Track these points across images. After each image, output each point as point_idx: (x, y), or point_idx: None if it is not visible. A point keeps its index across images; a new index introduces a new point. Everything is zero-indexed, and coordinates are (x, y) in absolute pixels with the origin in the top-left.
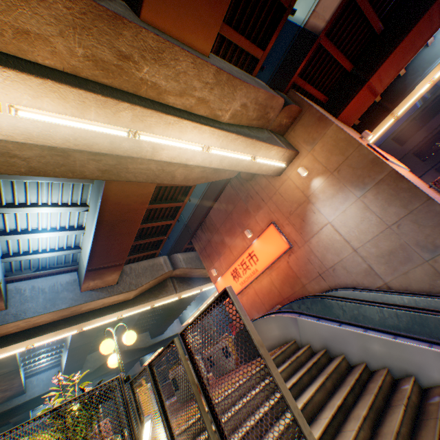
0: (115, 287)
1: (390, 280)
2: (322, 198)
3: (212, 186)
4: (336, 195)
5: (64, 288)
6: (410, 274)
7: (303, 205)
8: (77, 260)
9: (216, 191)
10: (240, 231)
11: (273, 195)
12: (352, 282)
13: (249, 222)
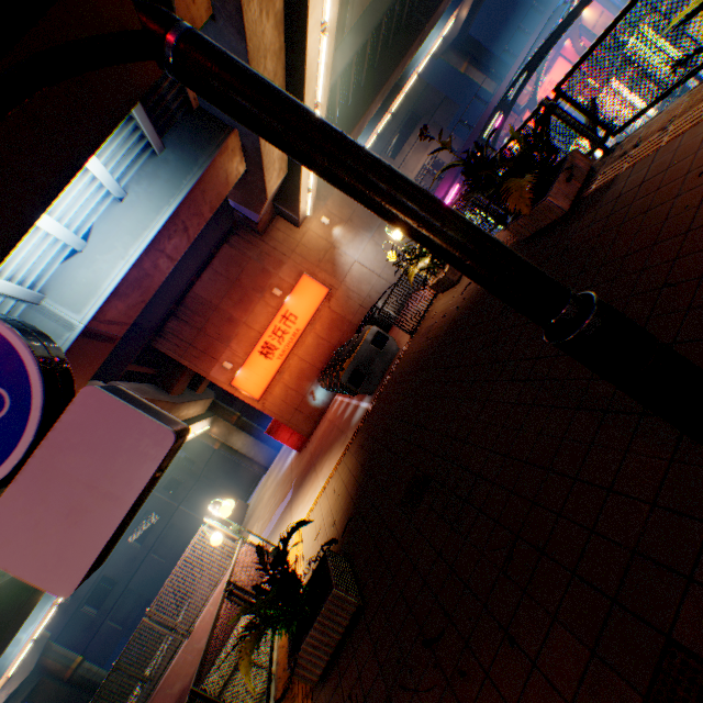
0: None
1: None
2: (345, 243)
3: (191, 252)
4: (355, 239)
5: None
6: None
7: (331, 252)
8: None
9: (200, 257)
10: (261, 296)
11: (297, 248)
12: None
13: (271, 283)
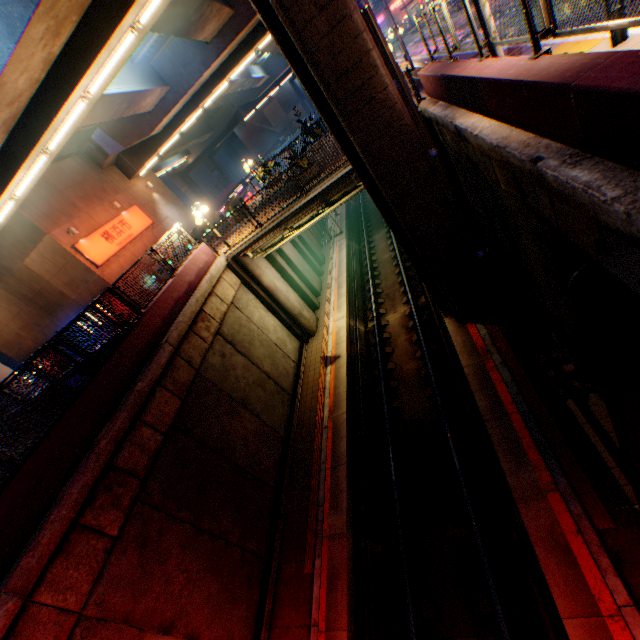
0: None
1: None
2: (162, 204)
3: None
4: (168, 206)
5: None
6: None
7: (153, 204)
8: None
9: None
10: (102, 203)
11: (130, 190)
12: None
13: (110, 199)
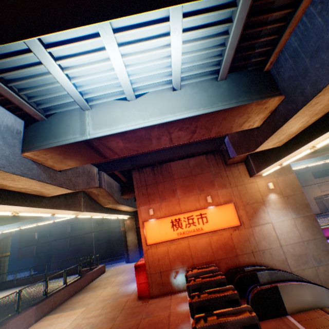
0: (58, 175)
1: (294, 270)
2: (273, 206)
3: (186, 146)
4: (281, 210)
5: (0, 132)
6: (305, 271)
7: (259, 204)
8: (48, 109)
9: (187, 151)
10: (198, 193)
11: (240, 185)
12: (272, 264)
13: (210, 191)
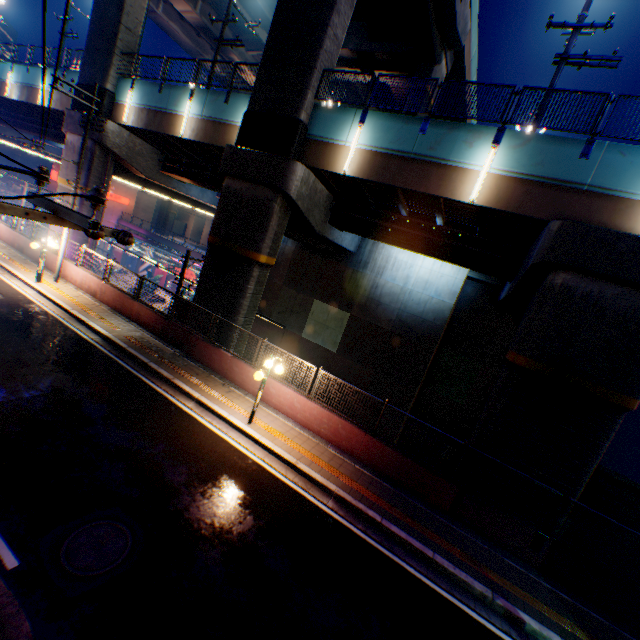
0: None
1: None
2: None
3: None
4: None
5: None
6: None
7: None
8: None
9: None
10: None
11: None
12: None
13: None
